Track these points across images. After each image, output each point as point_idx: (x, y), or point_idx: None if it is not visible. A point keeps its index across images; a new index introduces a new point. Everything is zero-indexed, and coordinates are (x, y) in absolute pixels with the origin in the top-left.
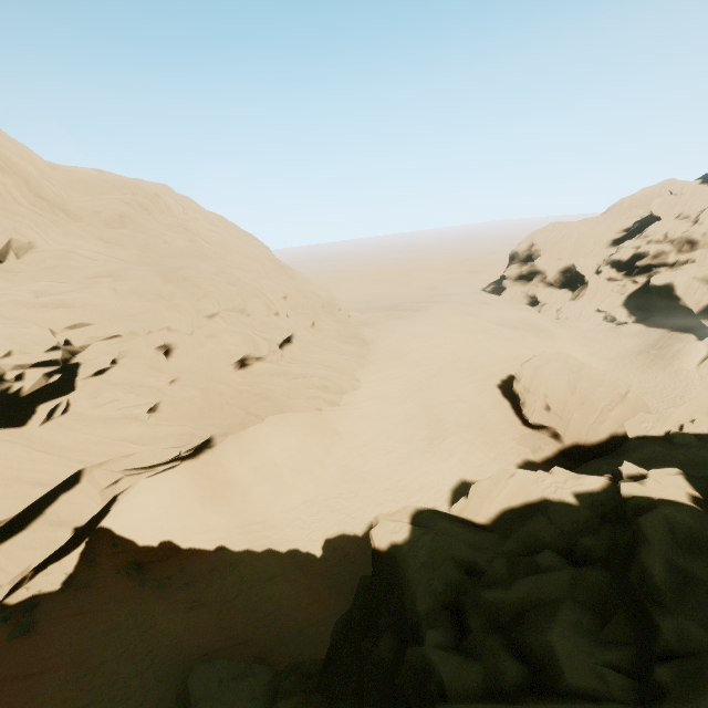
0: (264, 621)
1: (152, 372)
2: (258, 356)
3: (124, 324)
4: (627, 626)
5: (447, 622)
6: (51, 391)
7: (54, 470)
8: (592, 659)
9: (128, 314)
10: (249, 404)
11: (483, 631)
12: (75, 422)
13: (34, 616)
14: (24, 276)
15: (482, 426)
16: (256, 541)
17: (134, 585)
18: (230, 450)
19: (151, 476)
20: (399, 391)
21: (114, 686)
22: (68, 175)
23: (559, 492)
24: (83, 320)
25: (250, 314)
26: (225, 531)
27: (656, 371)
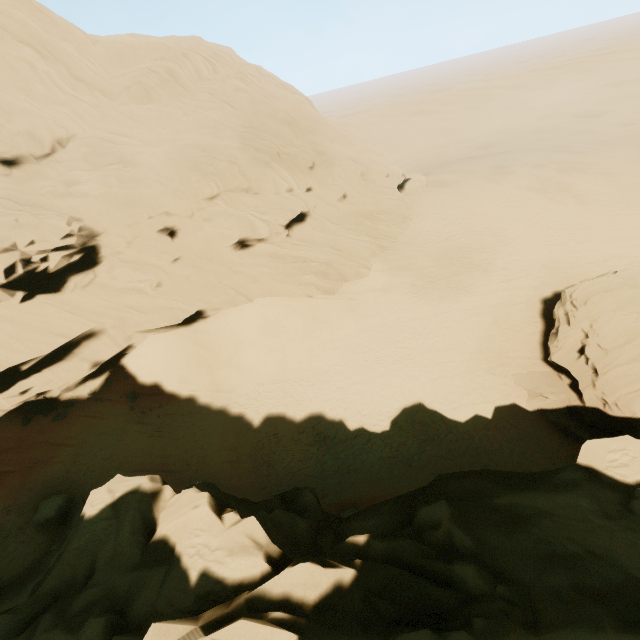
0: (189, 462)
1: (155, 252)
2: (258, 238)
3: (126, 211)
4: None
5: (32, 612)
6: (80, 265)
7: (74, 327)
8: None
9: (130, 202)
10: (240, 285)
11: None
12: (98, 290)
13: (70, 411)
14: (66, 165)
15: (483, 349)
16: (217, 400)
17: (127, 408)
18: (218, 323)
19: (155, 334)
20: (409, 286)
21: (89, 468)
22: (105, 48)
23: (193, 559)
24: (95, 208)
25: (258, 193)
26: (198, 386)
27: None
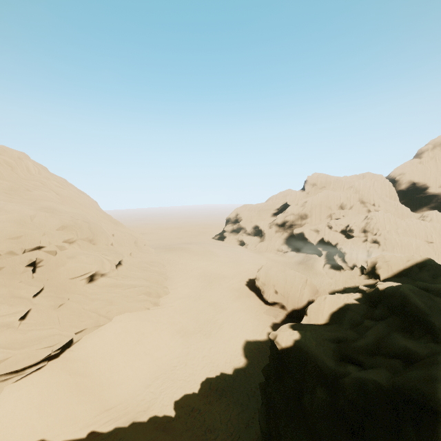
0: None
1: (22, 285)
2: (102, 273)
3: (4, 245)
4: (421, 329)
5: (348, 363)
6: None
7: None
8: (421, 343)
9: (8, 237)
10: (100, 308)
11: (369, 358)
12: None
13: None
14: None
15: (246, 307)
16: (120, 419)
17: None
18: (87, 347)
19: (16, 380)
20: (194, 292)
21: None
22: None
23: (349, 300)
24: None
25: (95, 243)
26: (92, 417)
27: (308, 272)
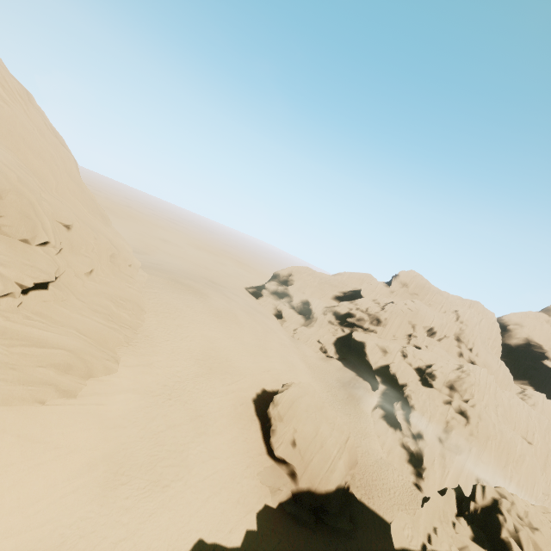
0: None
1: None
2: None
3: None
4: None
5: None
6: None
7: None
8: None
9: None
10: None
11: None
12: None
13: None
14: None
15: (234, 451)
16: None
17: None
18: None
19: None
20: (162, 386)
21: None
22: None
23: None
24: None
25: None
26: None
27: (350, 408)
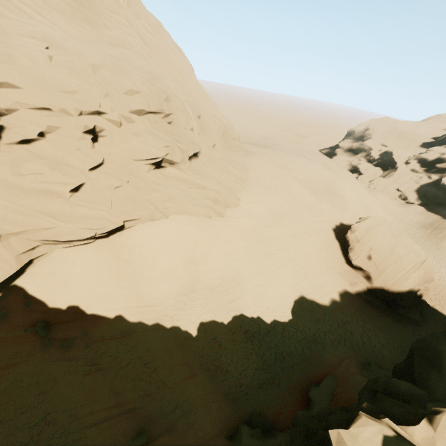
0: (149, 390)
1: (78, 154)
2: (171, 162)
3: (55, 98)
4: None
5: None
6: None
7: None
8: None
9: (61, 89)
10: (158, 201)
11: None
12: None
13: None
14: None
15: (320, 257)
16: (147, 315)
17: (40, 344)
18: (137, 236)
19: (66, 247)
20: (267, 215)
21: None
22: None
23: None
24: (10, 80)
25: (171, 123)
26: (124, 303)
27: (430, 244)
